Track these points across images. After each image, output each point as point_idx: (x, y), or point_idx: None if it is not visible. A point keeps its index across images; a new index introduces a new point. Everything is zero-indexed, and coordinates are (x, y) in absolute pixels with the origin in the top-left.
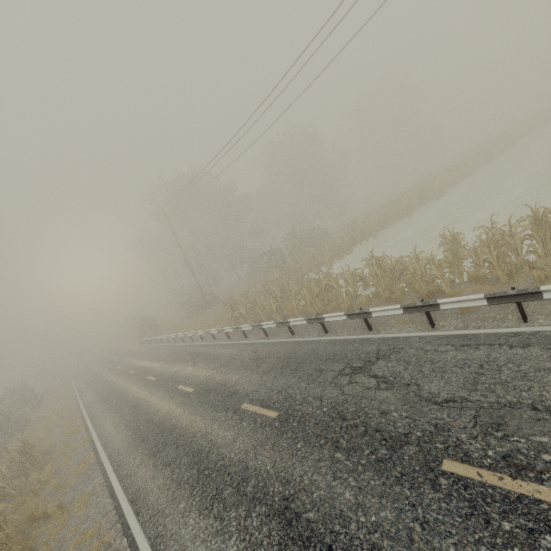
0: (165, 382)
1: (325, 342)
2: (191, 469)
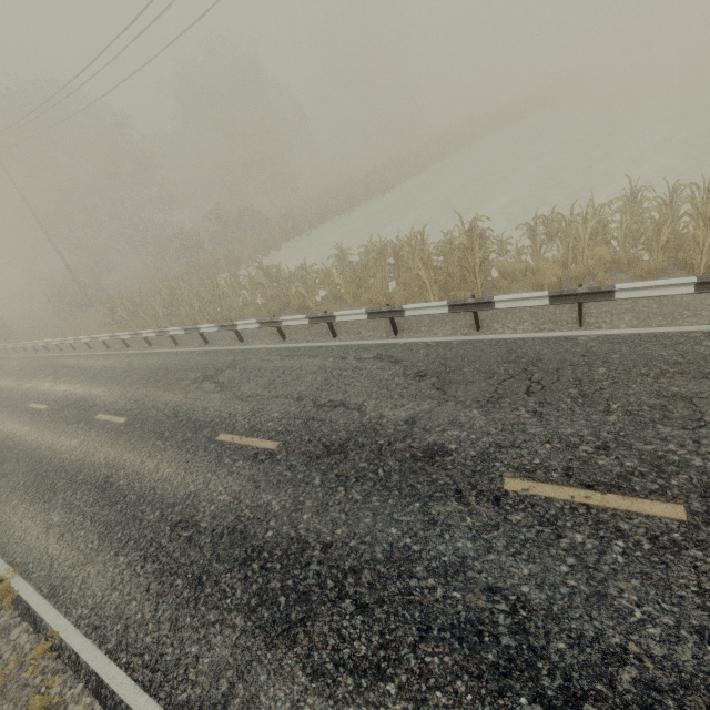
0: (12, 402)
1: (199, 353)
2: (29, 475)
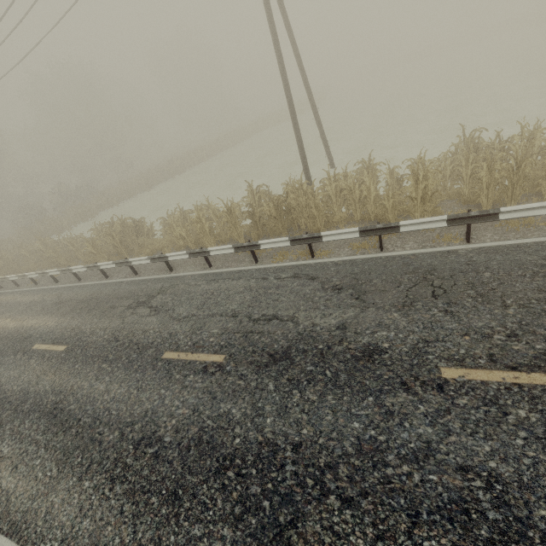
0: None
1: None
2: None
